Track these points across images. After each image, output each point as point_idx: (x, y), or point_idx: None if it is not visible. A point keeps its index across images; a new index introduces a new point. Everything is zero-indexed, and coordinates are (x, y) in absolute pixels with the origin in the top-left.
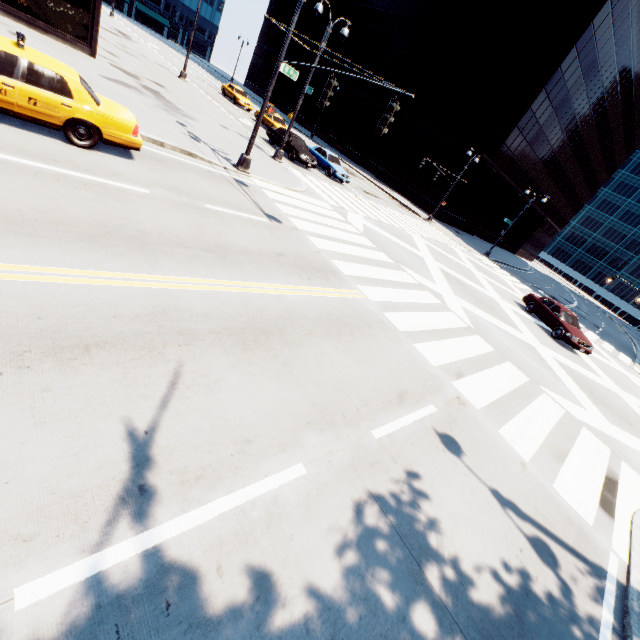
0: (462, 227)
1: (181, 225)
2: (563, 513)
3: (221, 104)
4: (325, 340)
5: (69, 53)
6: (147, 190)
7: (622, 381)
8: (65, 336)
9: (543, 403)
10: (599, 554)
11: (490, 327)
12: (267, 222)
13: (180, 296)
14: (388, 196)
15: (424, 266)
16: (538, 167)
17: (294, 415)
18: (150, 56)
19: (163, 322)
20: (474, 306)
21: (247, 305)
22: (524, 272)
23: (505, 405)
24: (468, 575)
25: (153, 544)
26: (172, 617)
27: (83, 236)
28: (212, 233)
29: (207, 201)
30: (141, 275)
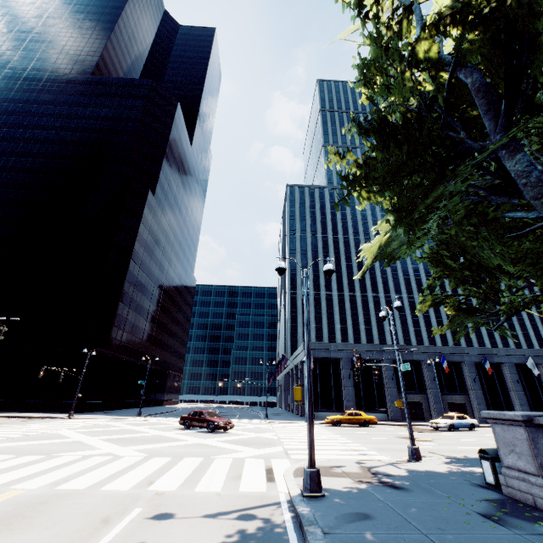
0: (108, 407)
1: None
2: (250, 496)
3: None
4: None
5: None
6: None
7: (259, 430)
8: None
9: (218, 462)
10: (275, 498)
11: (163, 449)
12: None
13: None
14: (9, 418)
15: (83, 444)
16: (143, 343)
17: None
18: None
19: None
20: (144, 445)
21: None
22: (175, 411)
23: (194, 477)
24: None
25: None
26: None
27: None
28: None
29: None
30: None
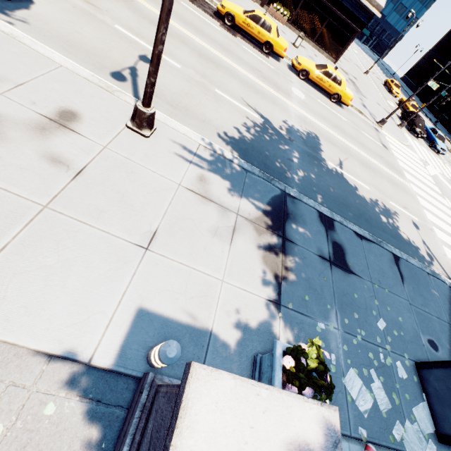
0: None
1: (353, 133)
2: (450, 269)
3: (380, 91)
4: (386, 181)
5: (328, 62)
6: (346, 120)
7: None
8: (331, 141)
9: None
10: None
11: None
12: (381, 146)
13: (350, 148)
14: None
15: None
16: None
17: (370, 182)
18: (353, 59)
19: (346, 150)
20: None
21: (366, 160)
22: None
23: None
24: (399, 230)
25: (342, 172)
26: (344, 179)
27: (333, 125)
28: (361, 139)
29: (362, 130)
30: (343, 139)
